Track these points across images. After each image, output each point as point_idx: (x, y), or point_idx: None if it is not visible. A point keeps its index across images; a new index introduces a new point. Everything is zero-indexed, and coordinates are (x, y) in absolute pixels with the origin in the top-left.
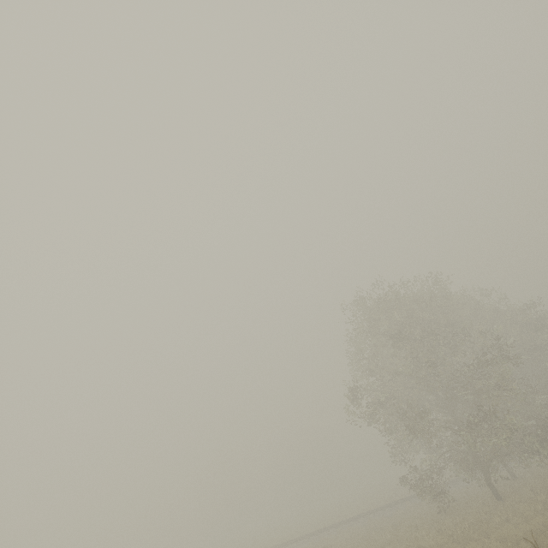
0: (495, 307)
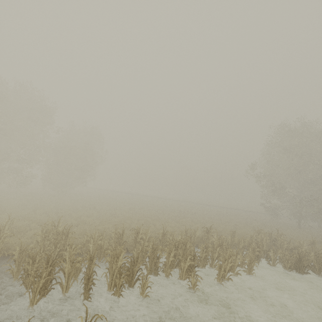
0: None
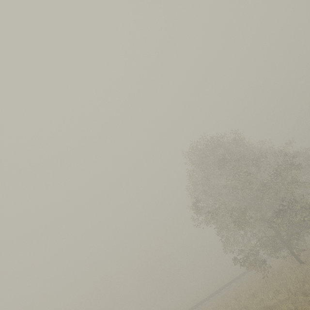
0: (269, 149)
